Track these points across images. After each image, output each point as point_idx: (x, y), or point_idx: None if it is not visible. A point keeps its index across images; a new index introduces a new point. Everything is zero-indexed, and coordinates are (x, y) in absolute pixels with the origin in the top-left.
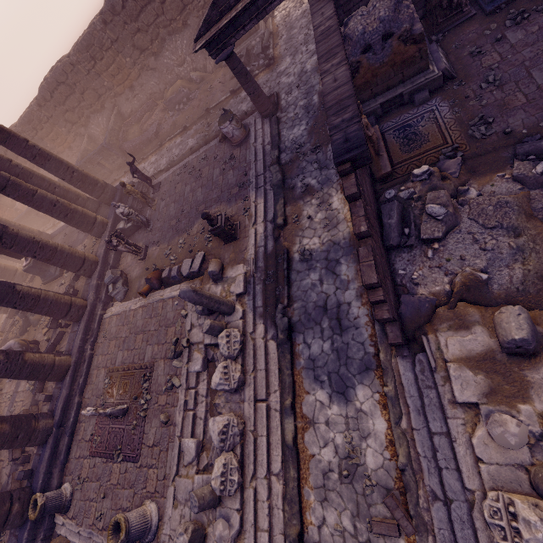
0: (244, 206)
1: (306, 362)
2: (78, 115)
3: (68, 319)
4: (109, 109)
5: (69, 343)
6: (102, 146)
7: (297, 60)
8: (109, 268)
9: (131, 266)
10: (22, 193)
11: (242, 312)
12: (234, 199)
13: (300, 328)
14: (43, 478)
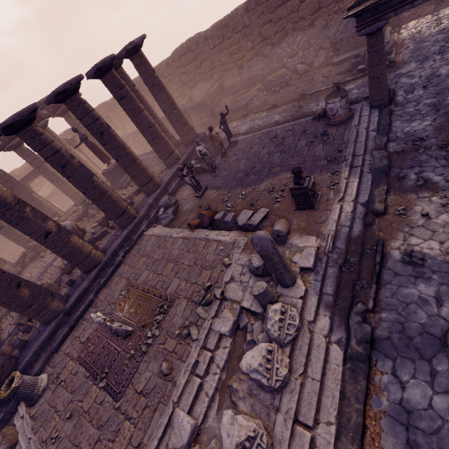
0: (331, 179)
1: (393, 407)
2: (190, 78)
3: (117, 222)
4: (215, 80)
5: (108, 243)
6: (199, 103)
7: (426, 65)
8: (166, 194)
9: (185, 200)
10: (133, 107)
11: (304, 291)
12: (319, 170)
13: (389, 350)
14: (30, 357)
